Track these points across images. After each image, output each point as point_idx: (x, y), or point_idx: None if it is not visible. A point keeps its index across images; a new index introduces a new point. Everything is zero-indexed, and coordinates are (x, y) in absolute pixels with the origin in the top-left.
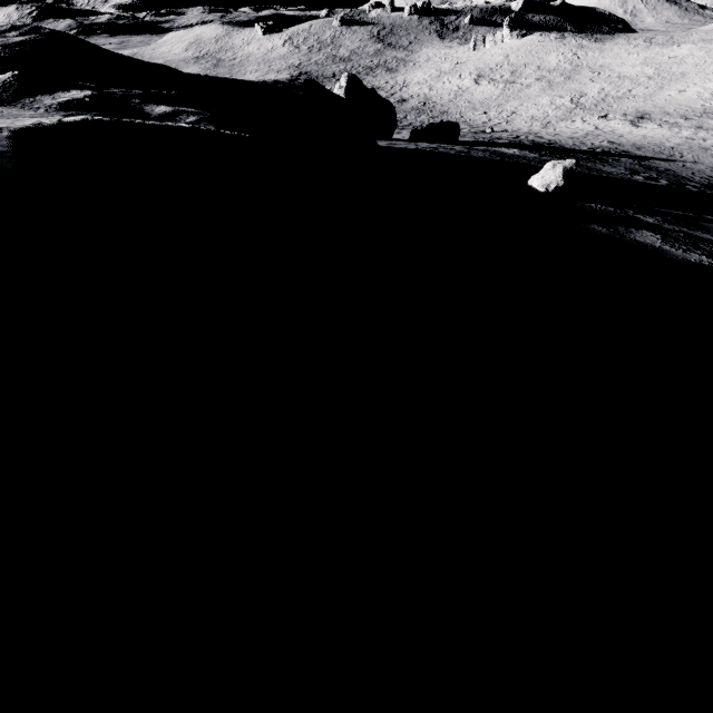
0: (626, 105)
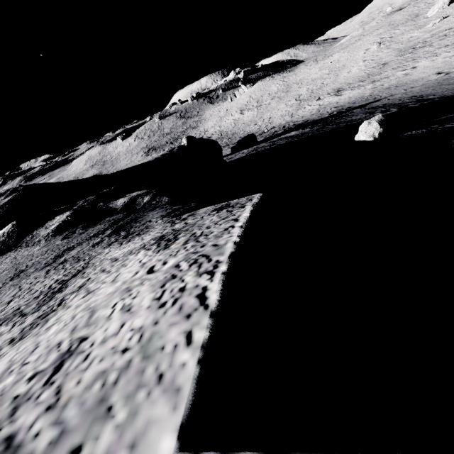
0: (325, 89)
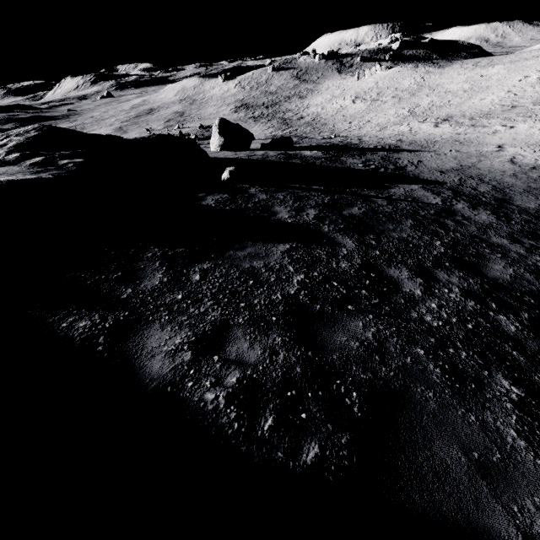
0: (442, 111)
